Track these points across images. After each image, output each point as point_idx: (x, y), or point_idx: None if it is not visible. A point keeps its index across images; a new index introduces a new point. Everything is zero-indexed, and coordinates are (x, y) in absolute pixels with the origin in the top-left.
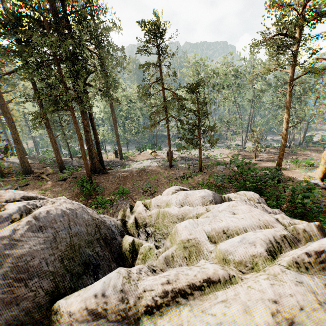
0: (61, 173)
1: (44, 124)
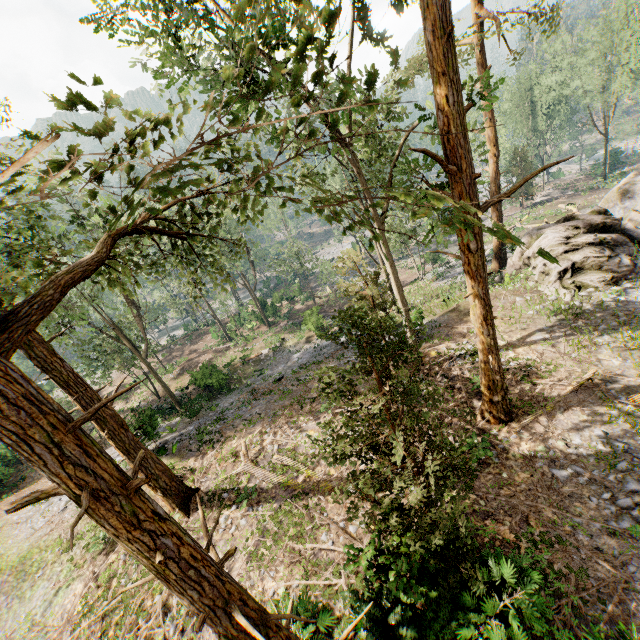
0: None
1: None
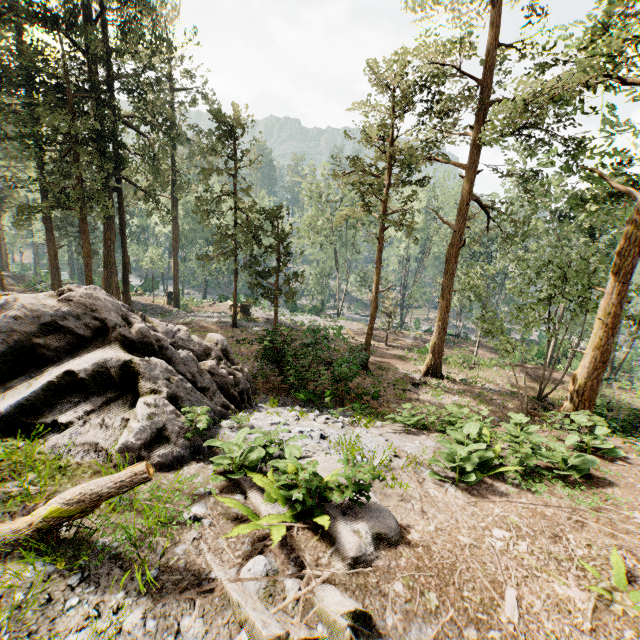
0: None
1: (44, 223)
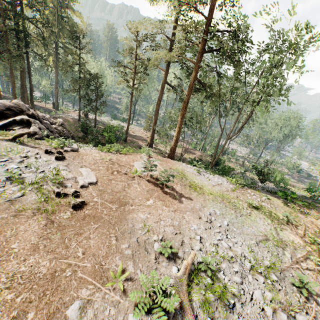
0: None
1: None
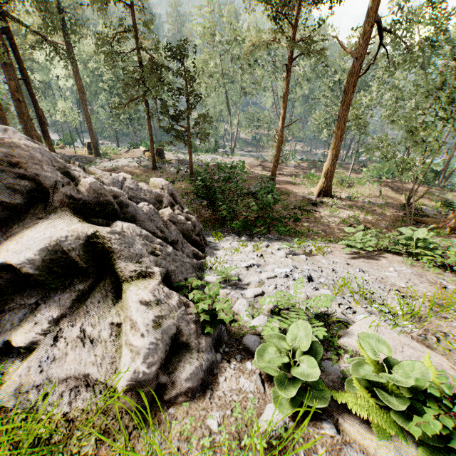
0: None
1: None
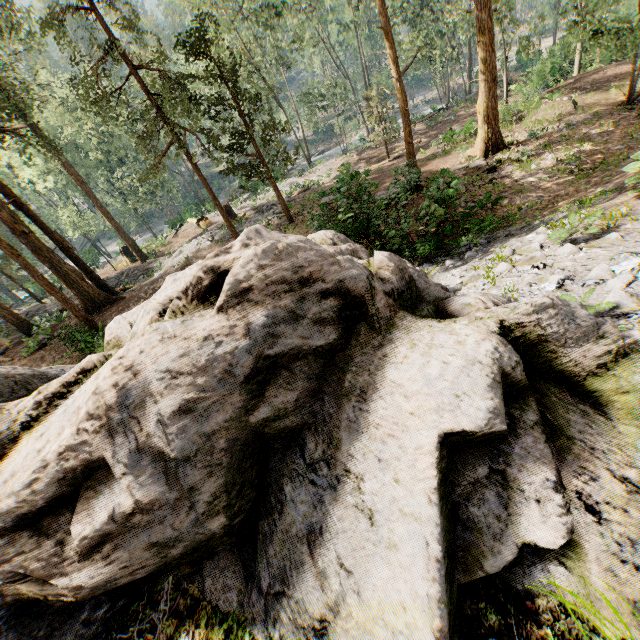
0: (30, 339)
1: None
